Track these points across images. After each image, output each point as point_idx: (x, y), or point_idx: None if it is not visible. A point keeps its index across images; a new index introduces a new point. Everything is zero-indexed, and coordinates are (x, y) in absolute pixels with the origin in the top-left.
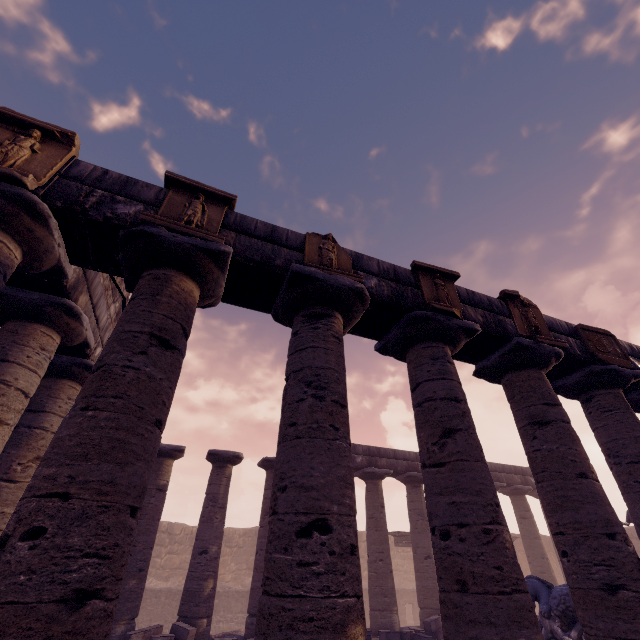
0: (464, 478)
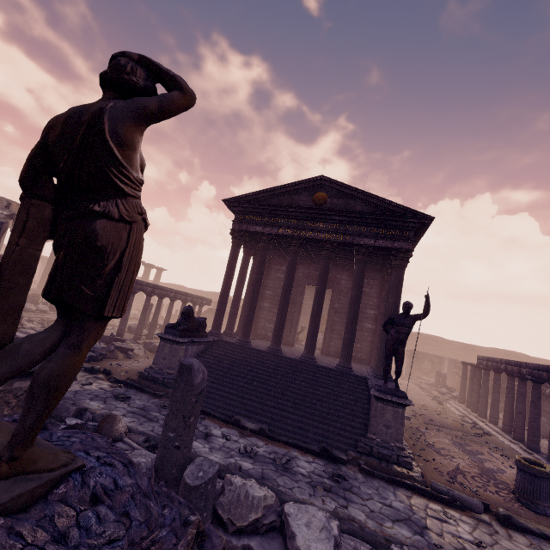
0: None
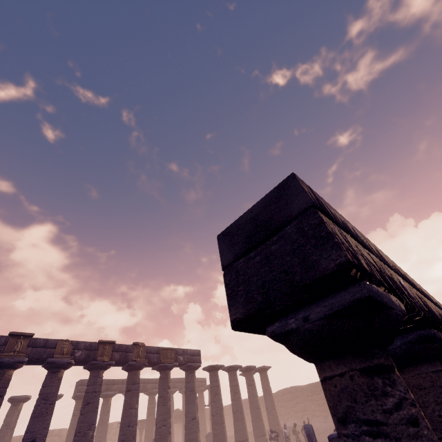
0: (86, 418)
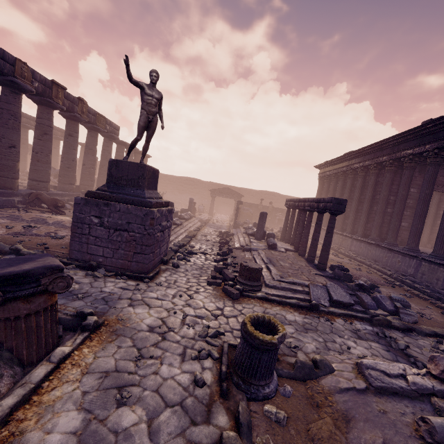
0: (46, 145)
